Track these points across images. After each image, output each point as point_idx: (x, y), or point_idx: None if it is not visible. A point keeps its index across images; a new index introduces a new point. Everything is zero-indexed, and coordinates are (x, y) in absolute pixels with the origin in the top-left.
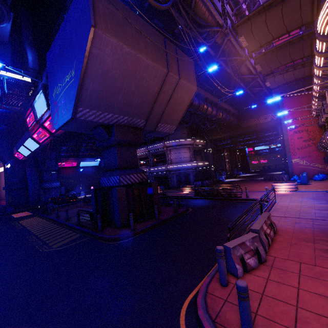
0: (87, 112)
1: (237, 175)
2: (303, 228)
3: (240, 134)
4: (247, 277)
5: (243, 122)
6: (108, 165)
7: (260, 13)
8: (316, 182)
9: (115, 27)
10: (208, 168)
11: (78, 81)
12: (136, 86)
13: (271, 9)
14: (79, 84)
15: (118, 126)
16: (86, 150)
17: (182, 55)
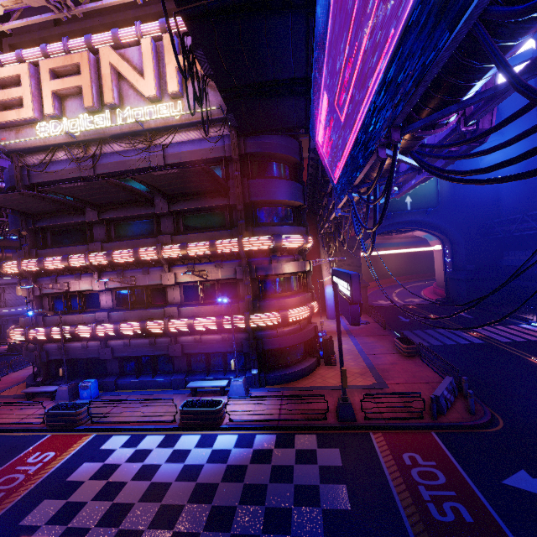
0: None
1: None
2: (20, 376)
3: None
4: None
5: None
6: None
7: None
8: None
9: None
10: None
11: None
12: None
13: None
14: None
15: None
16: None
17: None
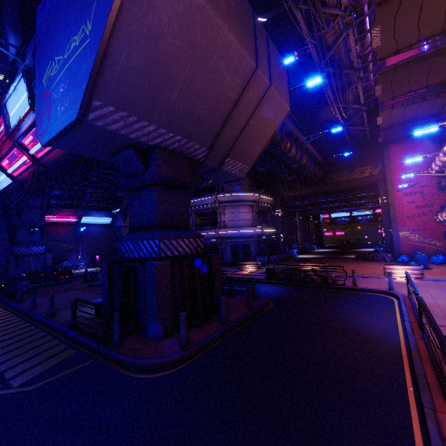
0: (110, 113)
1: (310, 249)
2: None
3: (323, 192)
4: None
5: (329, 175)
6: (138, 219)
7: None
8: (438, 266)
9: None
10: (276, 237)
11: (98, 41)
12: (203, 82)
13: None
14: (99, 48)
15: (162, 151)
16: (93, 199)
17: (274, 51)
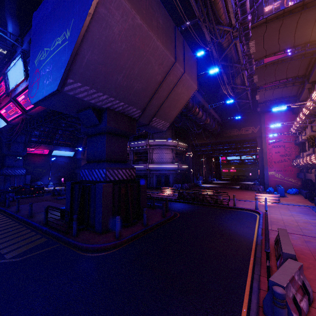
0: (78, 87)
1: (211, 181)
2: None
3: (221, 142)
4: None
5: (225, 131)
6: (93, 155)
7: (278, 18)
8: (291, 196)
9: None
10: (188, 171)
11: (73, 44)
12: (139, 69)
13: (289, 17)
14: (74, 48)
15: (111, 112)
16: (61, 139)
17: (188, 50)
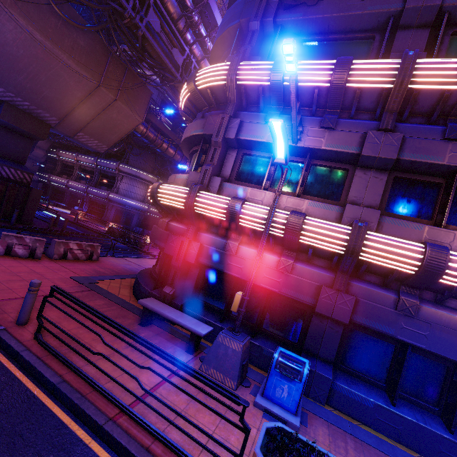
0: None
1: None
2: (121, 266)
3: None
4: (4, 256)
5: None
6: None
7: None
8: None
9: (29, 9)
10: None
11: None
12: (48, 78)
13: None
14: None
15: (10, 107)
16: None
17: (135, 79)
